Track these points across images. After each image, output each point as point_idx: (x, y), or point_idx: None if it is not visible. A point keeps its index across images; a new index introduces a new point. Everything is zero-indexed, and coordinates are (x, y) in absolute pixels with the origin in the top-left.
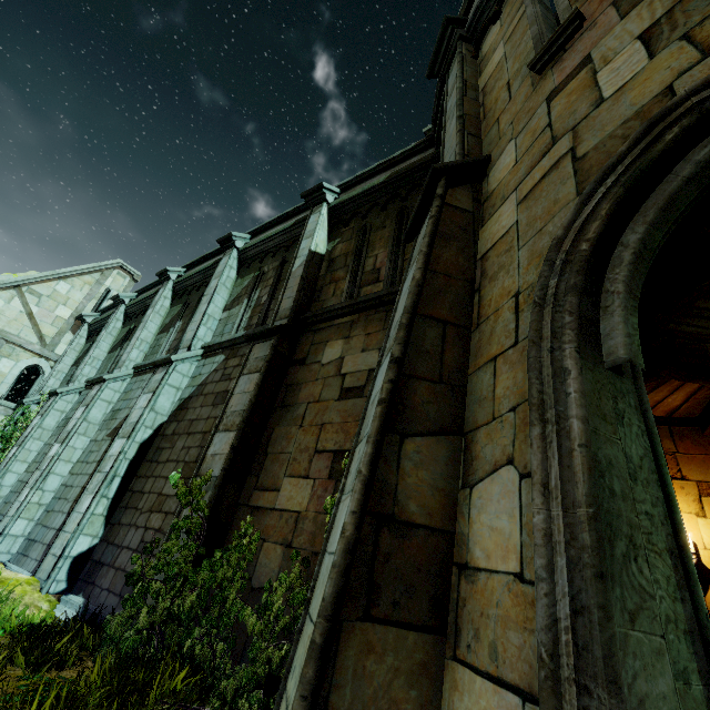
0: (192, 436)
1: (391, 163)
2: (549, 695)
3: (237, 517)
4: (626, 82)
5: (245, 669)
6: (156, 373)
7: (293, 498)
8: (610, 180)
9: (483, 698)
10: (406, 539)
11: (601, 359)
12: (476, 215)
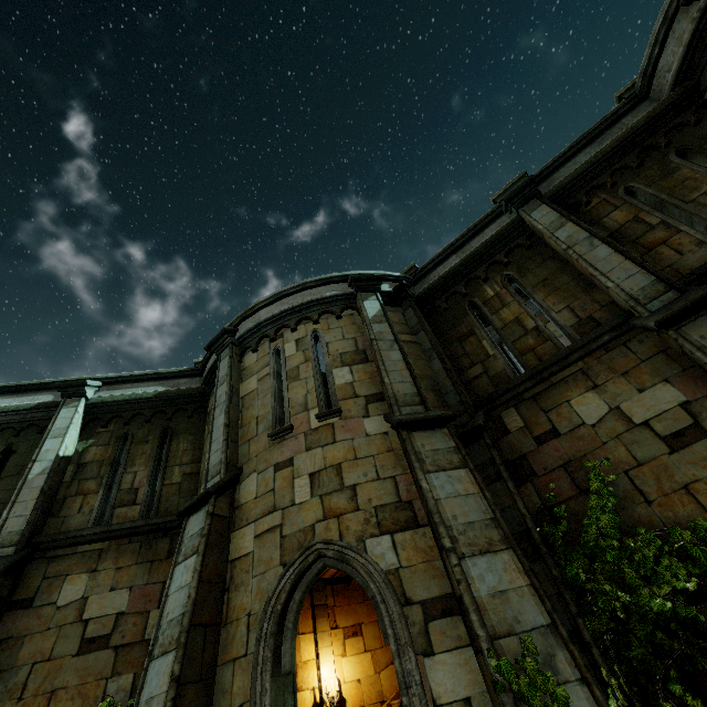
0: None
1: (161, 377)
2: None
3: None
4: (303, 502)
5: None
6: None
7: None
8: (292, 570)
9: None
10: None
11: (281, 670)
12: (231, 519)
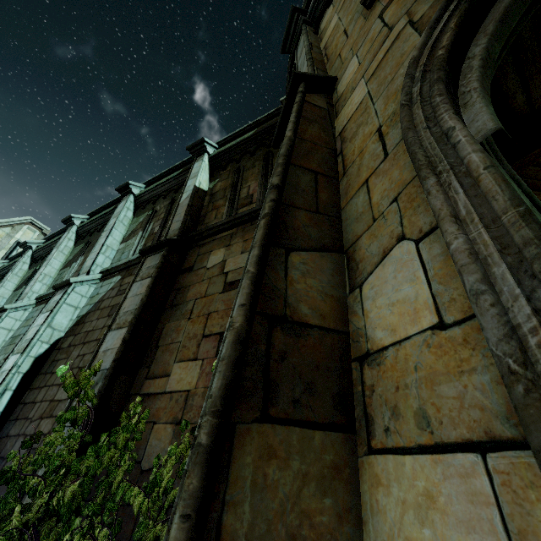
0: (87, 344)
1: (256, 124)
2: (540, 409)
3: (128, 407)
4: None
5: None
6: (56, 295)
7: (183, 379)
8: (453, 5)
9: (419, 478)
10: (301, 338)
11: None
12: (331, 112)
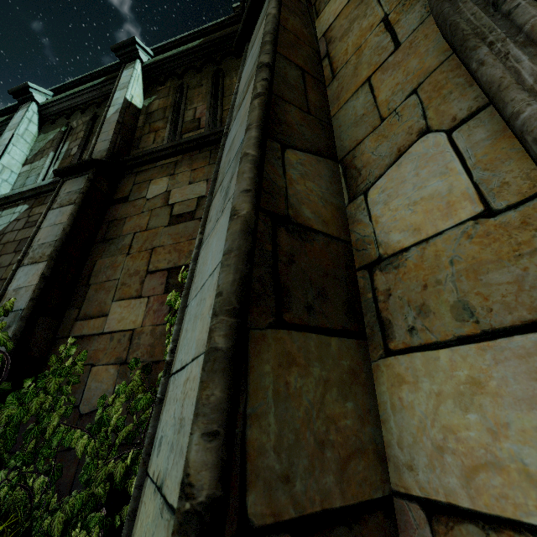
0: None
1: (203, 33)
2: None
3: (56, 351)
4: None
5: (77, 496)
6: None
7: (125, 319)
8: None
9: (460, 368)
10: (307, 242)
11: None
12: (310, 10)
